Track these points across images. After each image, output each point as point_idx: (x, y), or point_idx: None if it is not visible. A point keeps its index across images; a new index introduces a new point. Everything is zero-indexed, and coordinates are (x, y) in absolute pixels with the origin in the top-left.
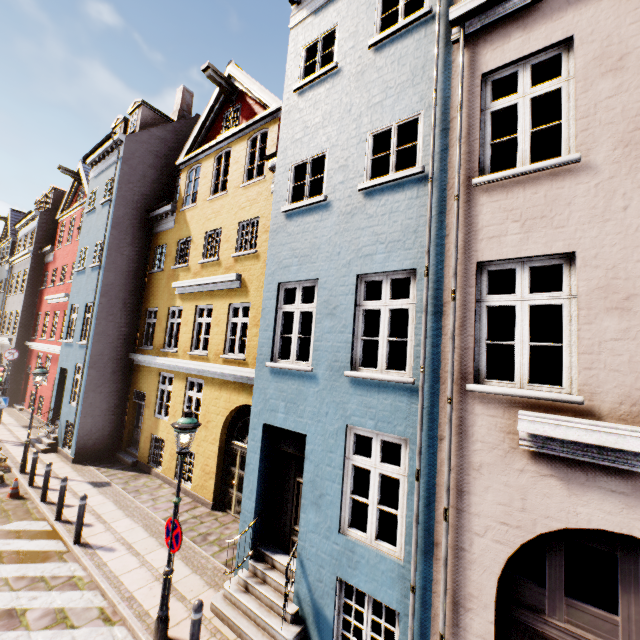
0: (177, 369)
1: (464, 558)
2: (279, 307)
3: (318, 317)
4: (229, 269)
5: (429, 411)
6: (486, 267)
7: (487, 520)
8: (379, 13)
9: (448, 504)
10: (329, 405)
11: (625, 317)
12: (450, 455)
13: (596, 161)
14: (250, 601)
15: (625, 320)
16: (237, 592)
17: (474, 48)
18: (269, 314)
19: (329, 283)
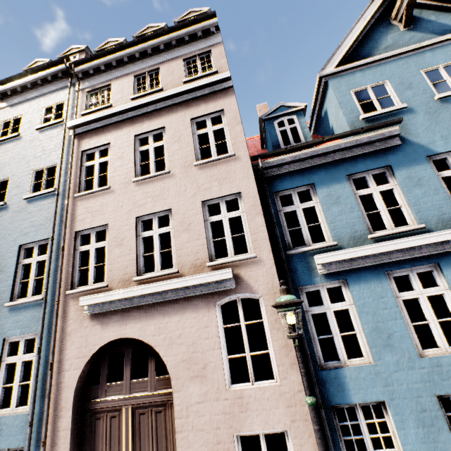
0: None
1: (61, 388)
2: None
3: None
4: None
5: (50, 312)
6: (81, 233)
7: (72, 360)
8: (44, 115)
9: (52, 360)
10: None
11: (121, 247)
12: (55, 332)
13: (115, 189)
14: None
15: (121, 248)
16: None
17: (80, 140)
18: None
19: (2, 252)
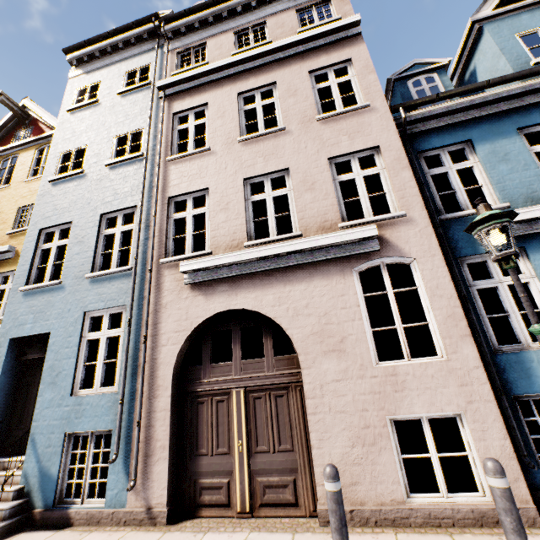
0: None
1: (156, 364)
2: (39, 247)
3: (70, 245)
4: (3, 245)
5: (140, 283)
6: (174, 200)
7: (169, 334)
8: (126, 80)
9: (146, 332)
10: (72, 303)
11: (227, 212)
12: (149, 302)
13: (216, 150)
14: None
15: (227, 213)
16: None
17: (170, 102)
18: (28, 252)
19: (81, 222)
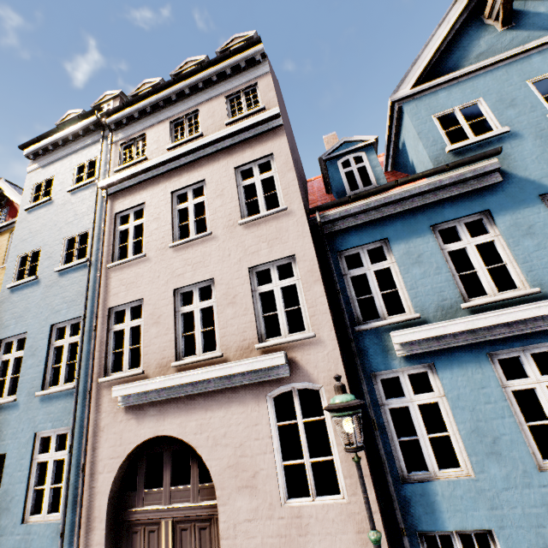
0: None
1: (94, 493)
2: None
3: (24, 359)
4: None
5: (82, 403)
6: (115, 310)
7: (105, 460)
8: (76, 175)
9: (84, 460)
10: (25, 422)
11: (158, 326)
12: (87, 427)
13: (151, 256)
14: None
15: (158, 327)
16: None
17: (113, 201)
18: None
19: (34, 333)
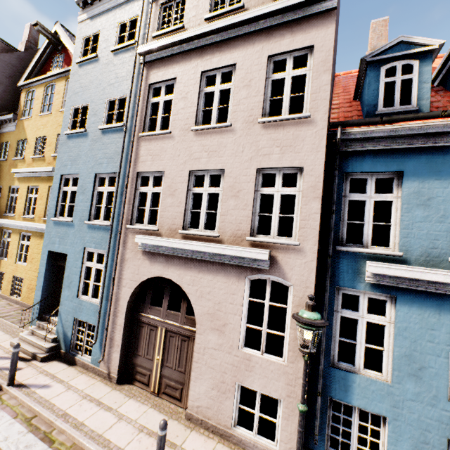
0: (14, 227)
1: (119, 297)
2: (61, 188)
3: (77, 194)
4: (50, 164)
5: (115, 238)
6: (141, 175)
7: (127, 280)
8: (118, 33)
9: (114, 275)
10: (78, 238)
11: (173, 198)
12: (117, 255)
13: (175, 134)
14: (32, 337)
15: (173, 199)
16: (26, 335)
17: (148, 70)
18: (55, 191)
19: (84, 177)
